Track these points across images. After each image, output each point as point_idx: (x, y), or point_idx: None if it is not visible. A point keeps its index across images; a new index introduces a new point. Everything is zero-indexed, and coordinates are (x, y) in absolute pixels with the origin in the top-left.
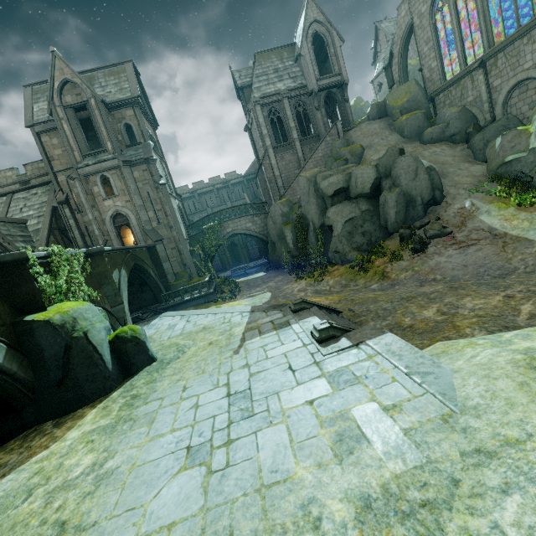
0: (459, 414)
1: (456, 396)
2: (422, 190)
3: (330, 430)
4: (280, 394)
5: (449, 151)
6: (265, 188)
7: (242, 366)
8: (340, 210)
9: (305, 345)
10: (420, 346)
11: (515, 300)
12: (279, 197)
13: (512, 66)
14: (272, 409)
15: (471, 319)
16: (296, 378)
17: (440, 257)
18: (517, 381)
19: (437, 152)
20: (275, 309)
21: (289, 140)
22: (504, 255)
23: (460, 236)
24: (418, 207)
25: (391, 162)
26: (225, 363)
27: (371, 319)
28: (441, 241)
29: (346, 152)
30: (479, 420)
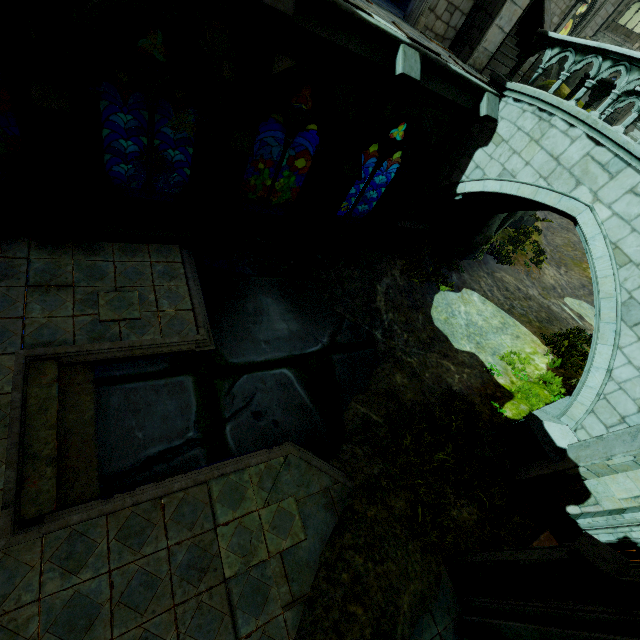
0: None
1: None
2: None
3: None
4: None
5: None
6: None
7: None
8: None
9: None
10: None
11: None
12: None
13: None
14: None
15: None
16: None
17: None
18: None
19: None
20: None
21: None
22: None
23: None
24: None
25: None
26: None
27: None
28: None
29: None
30: None
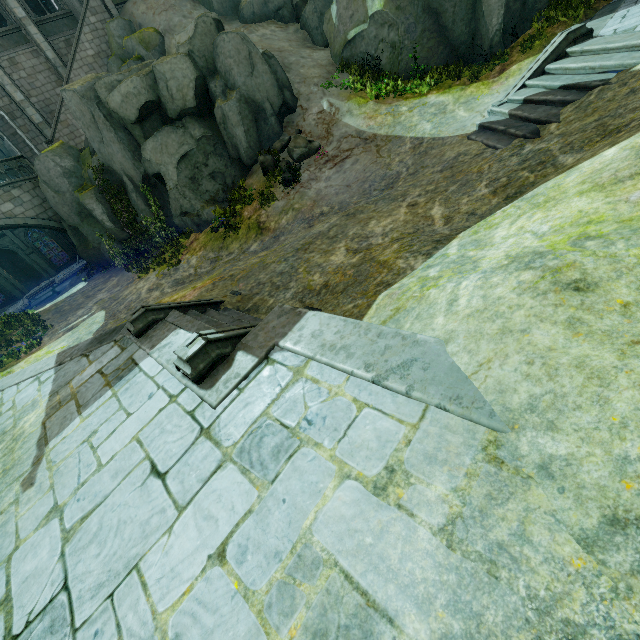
0: (511, 434)
1: (479, 393)
2: (268, 91)
3: (291, 635)
4: (142, 566)
5: (281, 33)
6: (13, 132)
7: (43, 519)
8: (162, 144)
9: (173, 398)
10: (356, 312)
11: (421, 206)
12: (45, 143)
13: None
14: (131, 637)
15: (391, 247)
16: (171, 494)
17: (318, 183)
18: (562, 321)
19: (268, 34)
20: (102, 343)
21: (10, 22)
22: (382, 162)
23: (331, 150)
24: (270, 119)
25: (210, 47)
26: (1, 530)
27: (269, 296)
28: (313, 162)
29: (135, 44)
30: (560, 436)
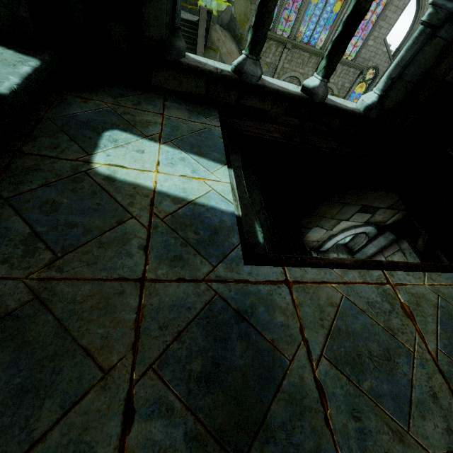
0: None
1: None
2: None
3: None
4: None
5: None
6: None
7: None
8: None
9: None
10: None
11: None
12: None
13: (297, 64)
14: None
15: None
16: None
17: None
18: None
19: None
20: None
21: None
22: None
23: None
24: None
25: None
26: None
27: None
28: None
29: None
30: None
